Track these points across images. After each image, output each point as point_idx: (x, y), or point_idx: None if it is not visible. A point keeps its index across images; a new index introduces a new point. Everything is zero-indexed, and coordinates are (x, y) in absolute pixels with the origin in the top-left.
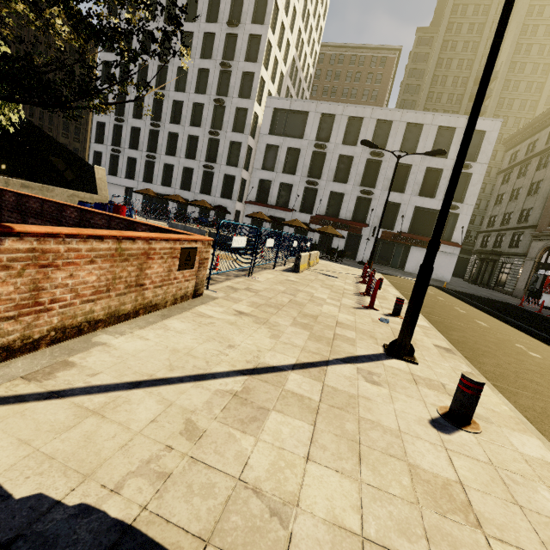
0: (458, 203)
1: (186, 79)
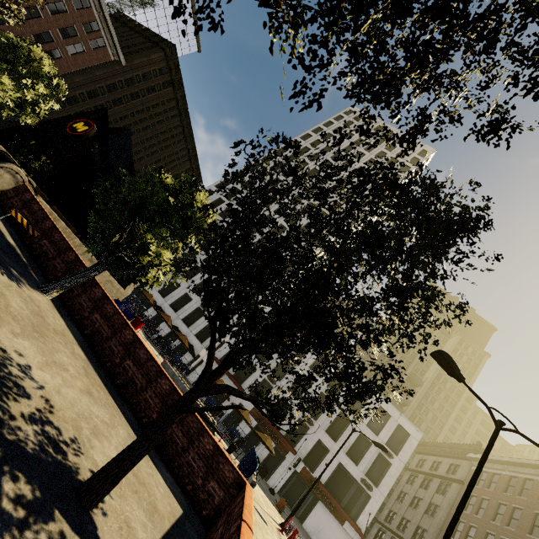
0: (374, 484)
1: None
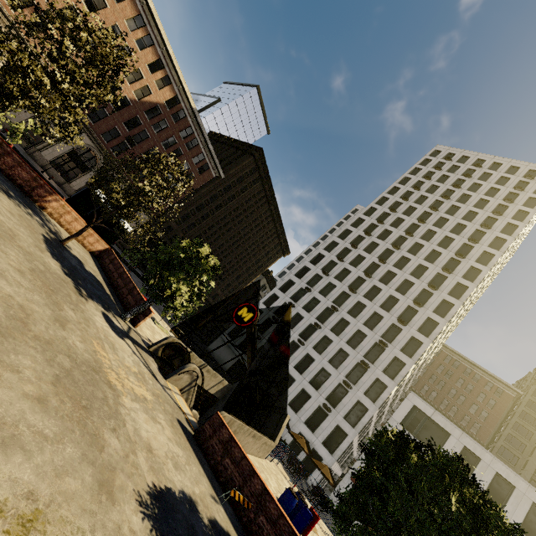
0: None
1: (343, 328)
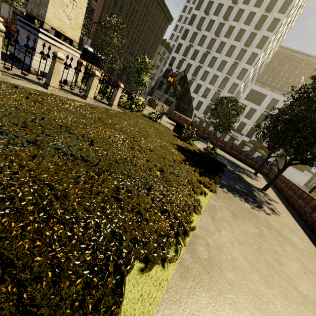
0: None
1: (214, 62)
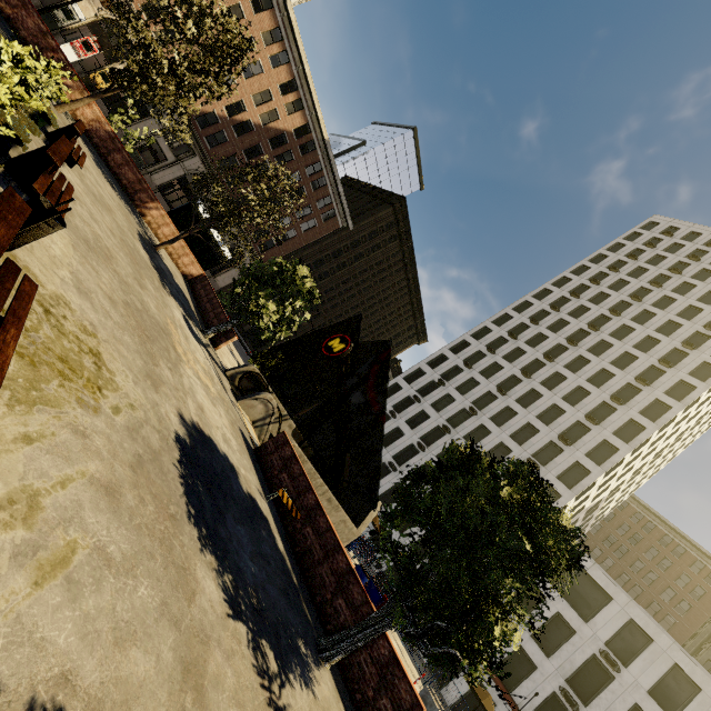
0: None
1: (481, 437)
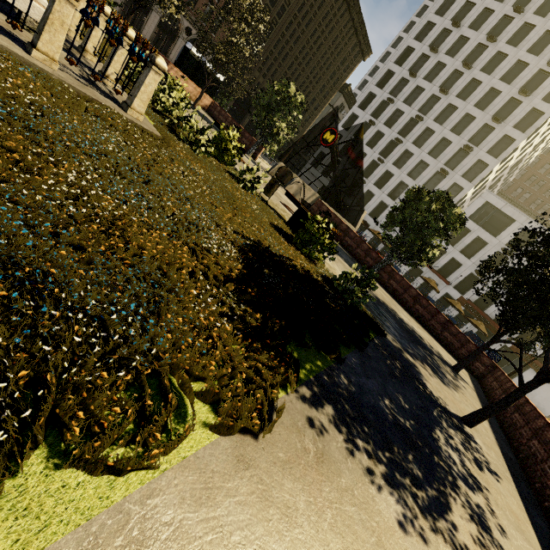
0: None
1: (426, 138)
